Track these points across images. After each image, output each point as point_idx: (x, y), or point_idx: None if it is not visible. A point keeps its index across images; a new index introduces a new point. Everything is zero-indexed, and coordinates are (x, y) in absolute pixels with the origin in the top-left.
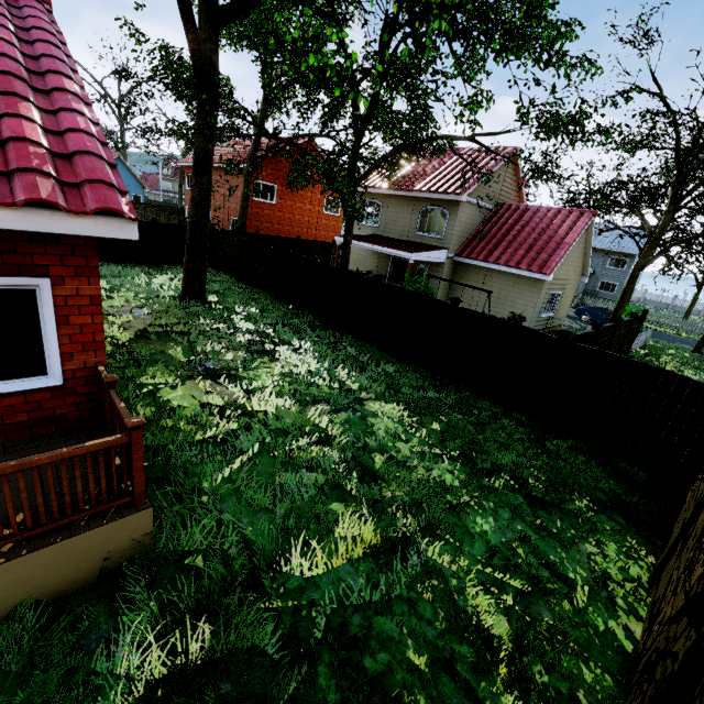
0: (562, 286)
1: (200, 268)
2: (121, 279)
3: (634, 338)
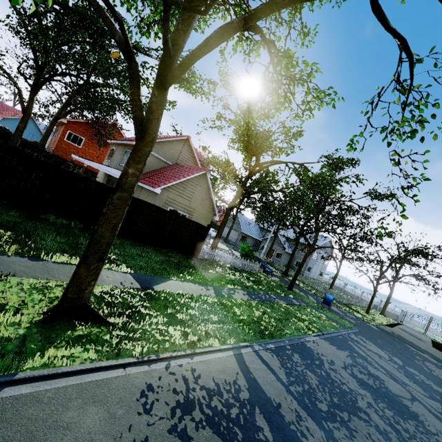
0: (187, 211)
1: None
2: None
3: (201, 242)
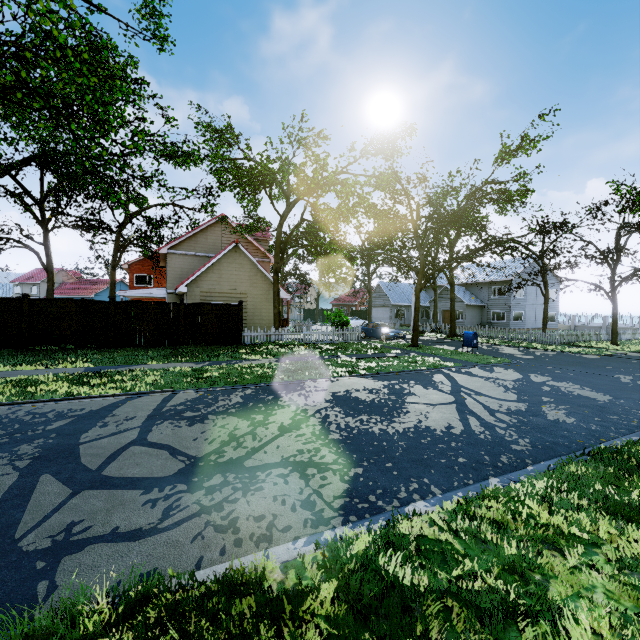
0: (236, 299)
1: None
2: None
3: (239, 325)
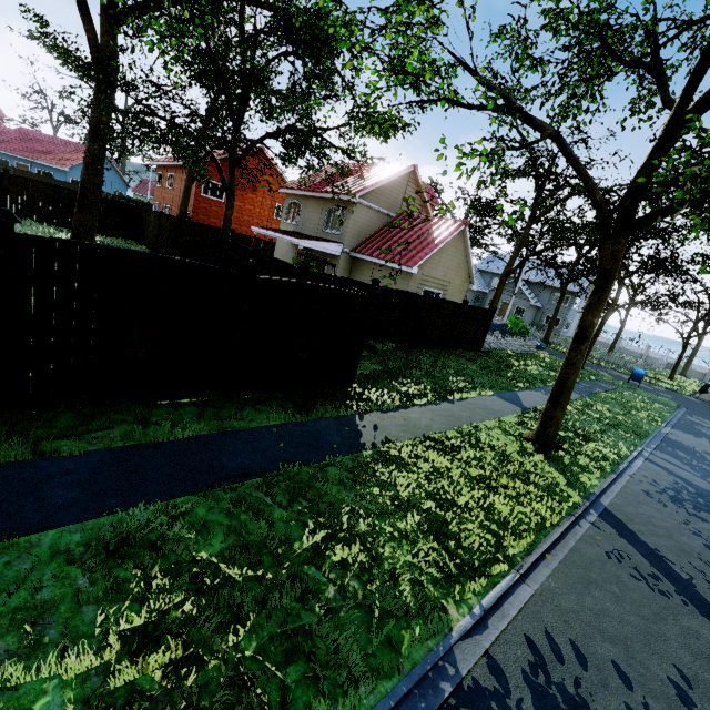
0: (442, 286)
1: (88, 221)
2: (27, 229)
3: (485, 331)
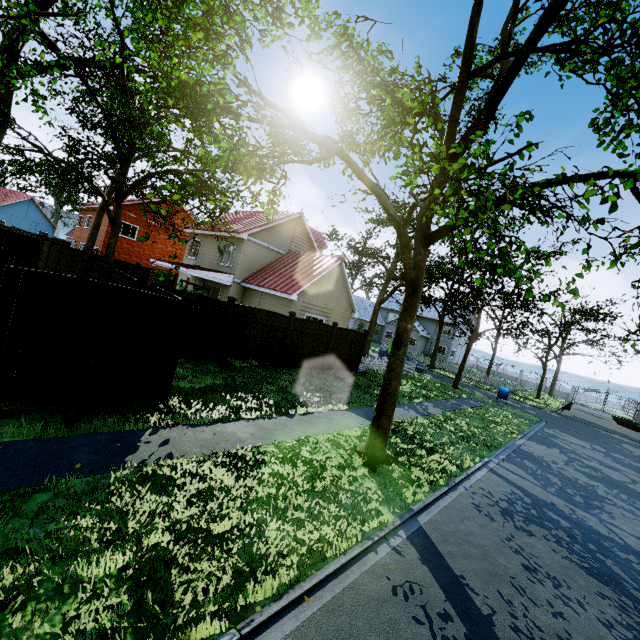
0: (324, 313)
1: None
2: None
3: (360, 353)
